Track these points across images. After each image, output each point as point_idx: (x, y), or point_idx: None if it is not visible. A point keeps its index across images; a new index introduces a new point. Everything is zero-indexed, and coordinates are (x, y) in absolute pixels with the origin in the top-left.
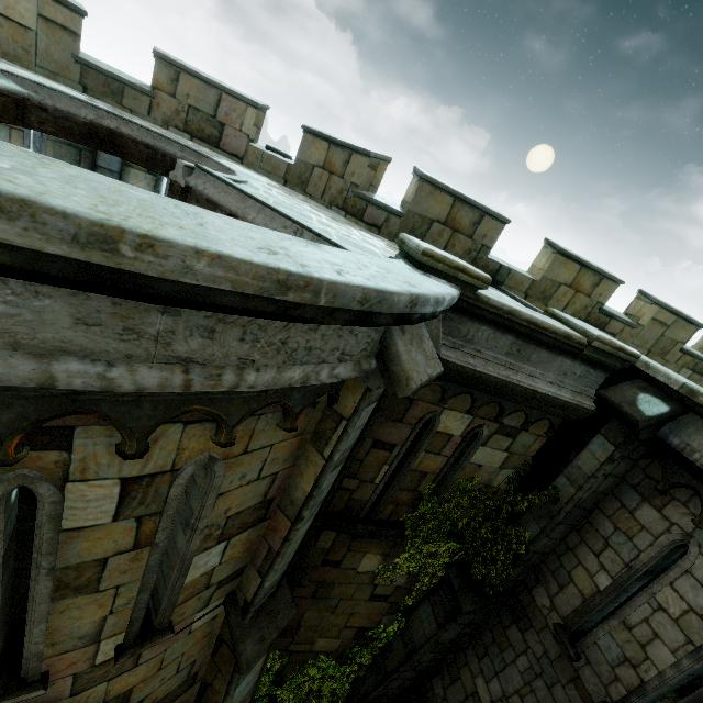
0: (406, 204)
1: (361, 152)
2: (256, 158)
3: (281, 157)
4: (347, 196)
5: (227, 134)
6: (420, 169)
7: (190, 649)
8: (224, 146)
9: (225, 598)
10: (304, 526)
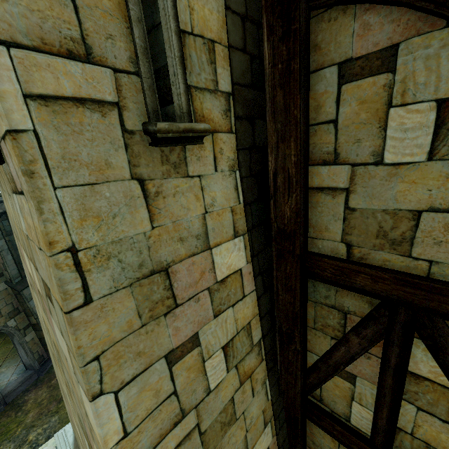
0: None
1: None
2: None
3: None
4: None
5: None
6: None
7: (6, 298)
8: None
9: (4, 282)
10: (9, 256)
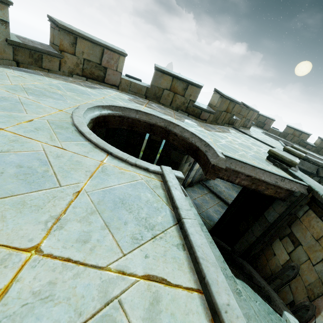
0: (317, 145)
1: (306, 133)
2: (271, 130)
3: (277, 130)
4: (300, 141)
5: (265, 126)
6: (321, 138)
7: None
8: (264, 128)
9: None
10: None
